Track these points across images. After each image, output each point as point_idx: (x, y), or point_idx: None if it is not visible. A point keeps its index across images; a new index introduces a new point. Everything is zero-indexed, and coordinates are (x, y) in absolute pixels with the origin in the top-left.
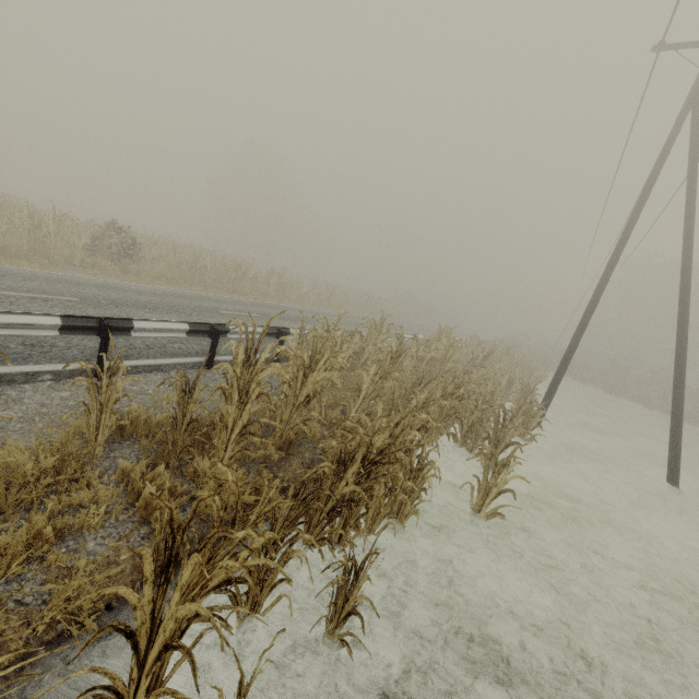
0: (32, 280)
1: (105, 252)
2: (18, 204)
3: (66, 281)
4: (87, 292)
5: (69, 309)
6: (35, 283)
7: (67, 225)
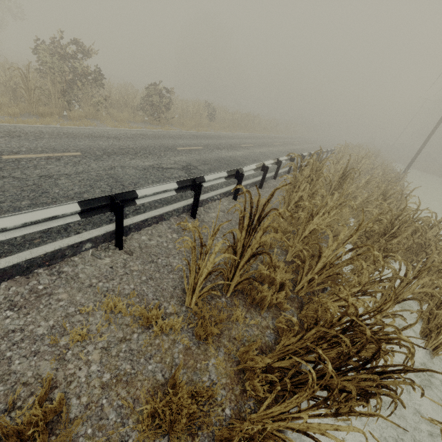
0: (231, 138)
1: (206, 117)
2: (172, 98)
3: (232, 137)
4: (245, 141)
5: (261, 149)
6: (235, 140)
7: (190, 106)
